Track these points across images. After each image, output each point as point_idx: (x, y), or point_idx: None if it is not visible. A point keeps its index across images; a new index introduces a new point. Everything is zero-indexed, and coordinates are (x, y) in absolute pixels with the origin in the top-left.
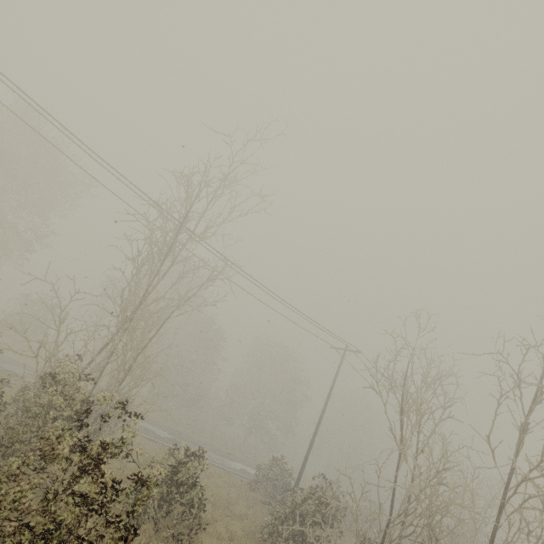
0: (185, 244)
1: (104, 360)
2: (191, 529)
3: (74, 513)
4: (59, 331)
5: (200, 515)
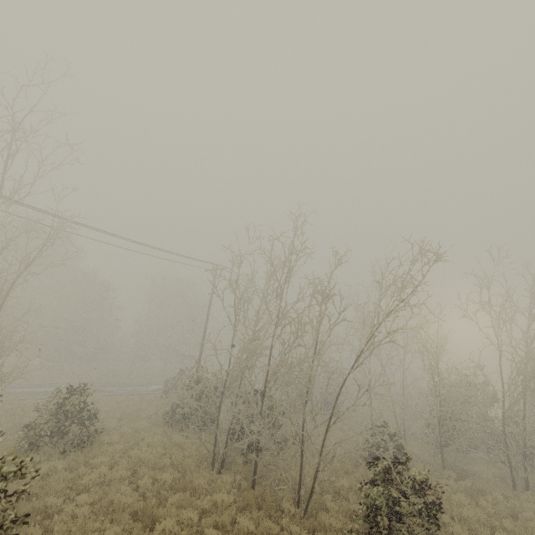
0: None
1: None
2: (89, 436)
3: None
4: None
5: (95, 425)
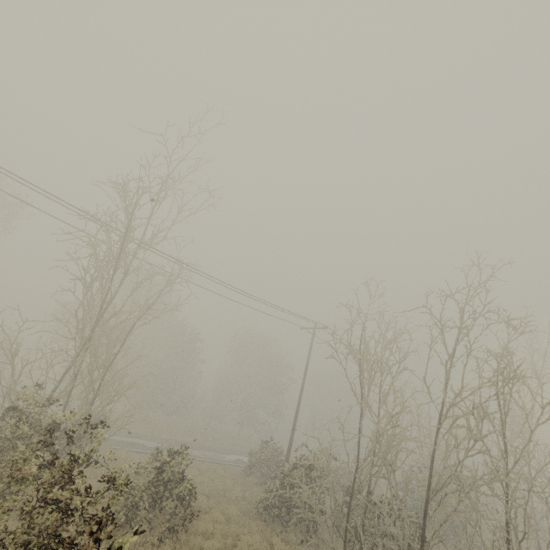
0: (135, 254)
1: (70, 384)
2: (185, 519)
3: (50, 521)
4: (14, 365)
5: (191, 505)
